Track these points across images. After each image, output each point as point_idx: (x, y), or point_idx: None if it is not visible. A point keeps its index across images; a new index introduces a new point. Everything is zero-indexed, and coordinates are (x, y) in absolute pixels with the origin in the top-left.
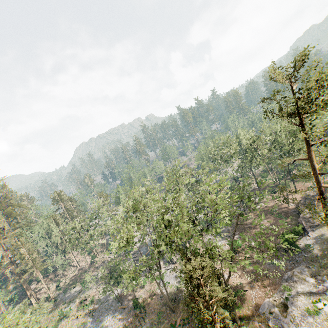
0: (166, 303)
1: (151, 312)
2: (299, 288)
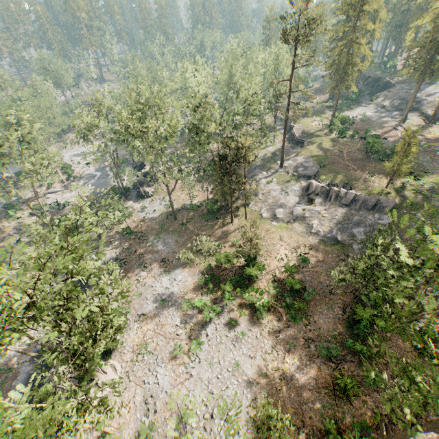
0: (162, 220)
1: (151, 230)
2: (260, 177)
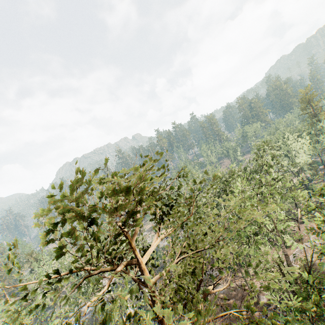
0: None
1: None
2: None
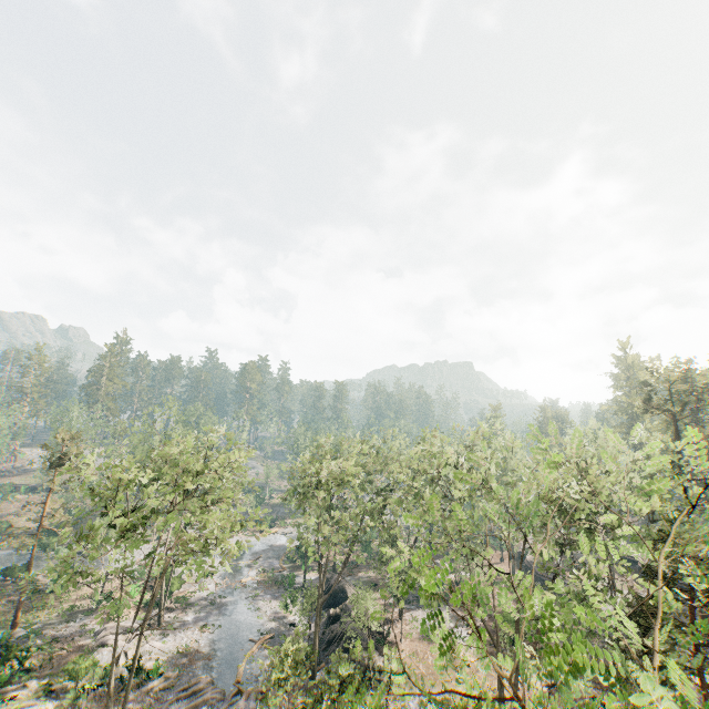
0: None
1: None
2: None
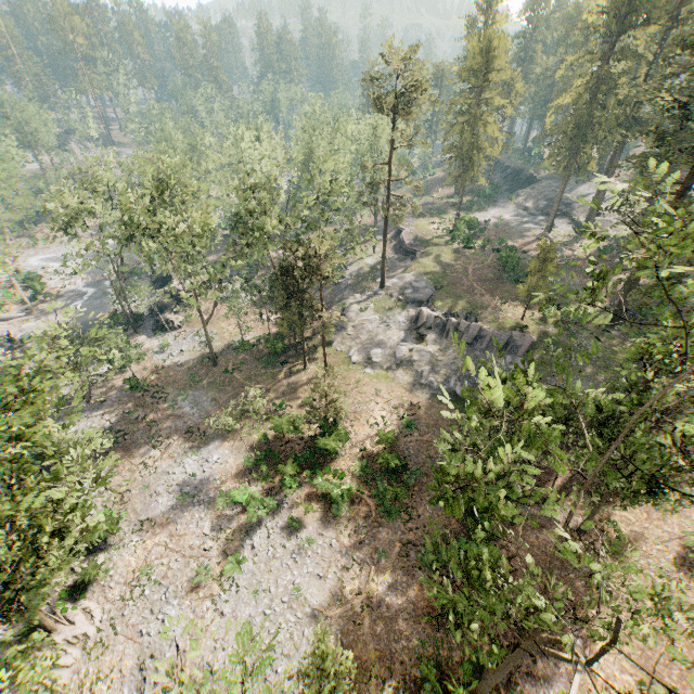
0: (194, 366)
1: (174, 382)
2: (351, 301)
